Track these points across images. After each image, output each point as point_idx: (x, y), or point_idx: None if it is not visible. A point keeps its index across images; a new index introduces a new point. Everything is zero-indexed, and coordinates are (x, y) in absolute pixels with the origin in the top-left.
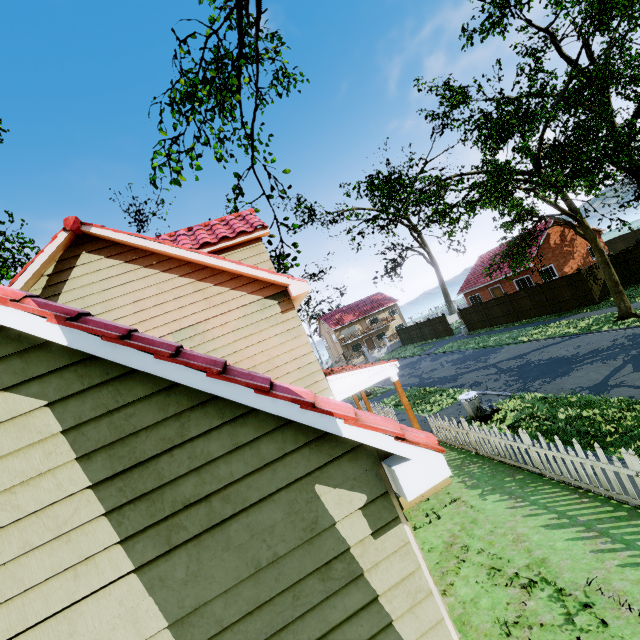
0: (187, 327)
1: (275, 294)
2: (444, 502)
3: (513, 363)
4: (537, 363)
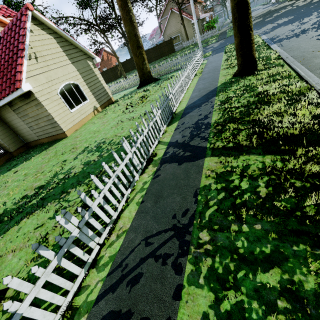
0: None
1: None
2: None
3: None
4: None
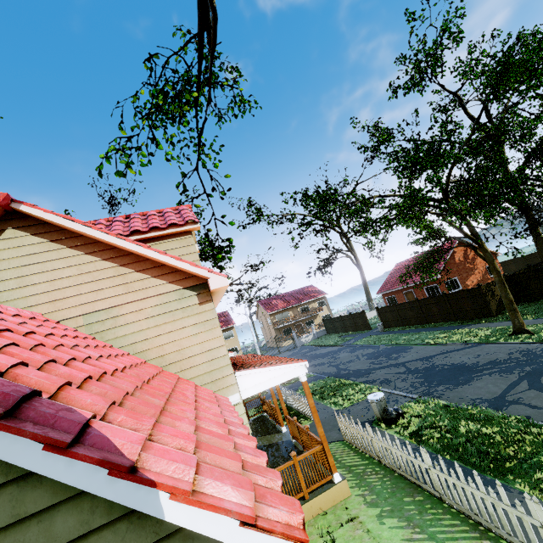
0: (100, 310)
1: (195, 285)
2: (341, 520)
3: (420, 364)
4: (441, 367)
